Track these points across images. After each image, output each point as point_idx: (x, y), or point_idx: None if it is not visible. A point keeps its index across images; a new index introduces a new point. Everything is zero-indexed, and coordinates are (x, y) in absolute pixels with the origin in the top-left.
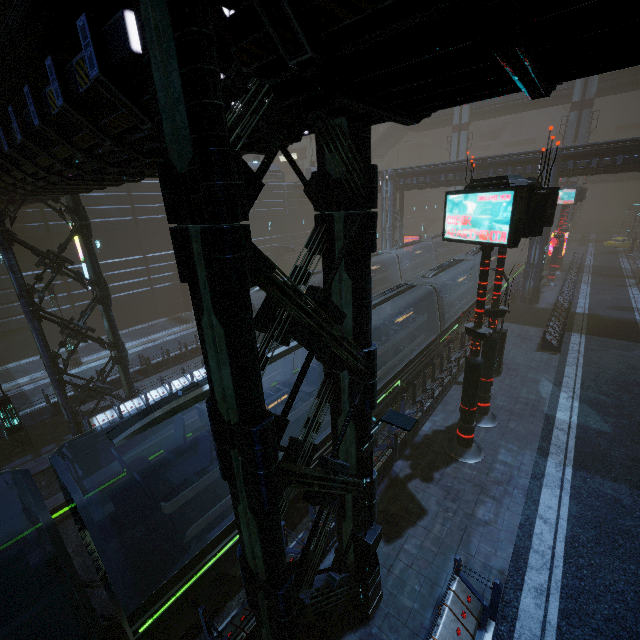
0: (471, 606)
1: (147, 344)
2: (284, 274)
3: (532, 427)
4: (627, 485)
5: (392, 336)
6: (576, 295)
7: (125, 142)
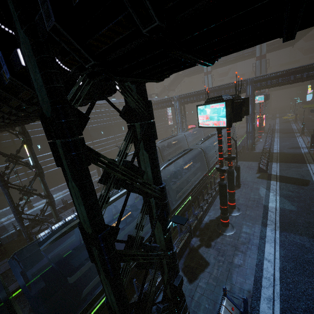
0: (234, 313)
1: (66, 193)
2: (106, 157)
3: (258, 212)
4: (307, 236)
5: (184, 175)
6: (272, 144)
7: (32, 102)
